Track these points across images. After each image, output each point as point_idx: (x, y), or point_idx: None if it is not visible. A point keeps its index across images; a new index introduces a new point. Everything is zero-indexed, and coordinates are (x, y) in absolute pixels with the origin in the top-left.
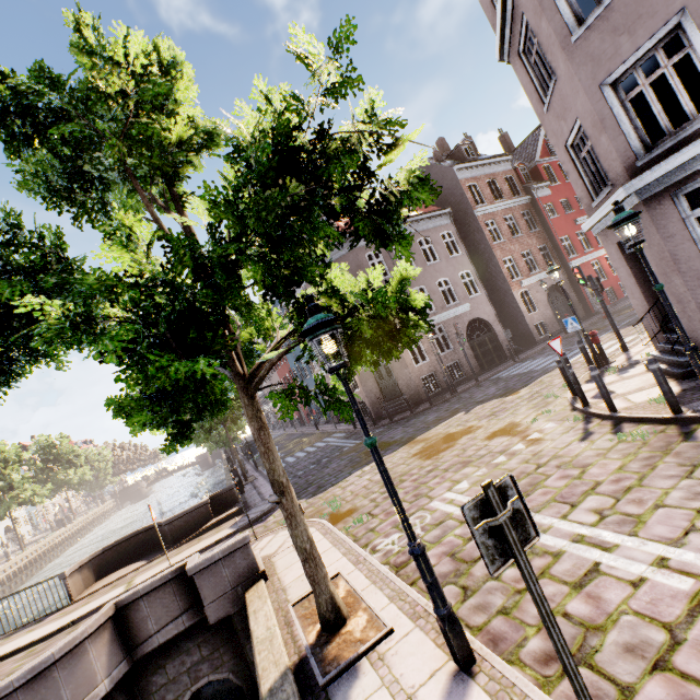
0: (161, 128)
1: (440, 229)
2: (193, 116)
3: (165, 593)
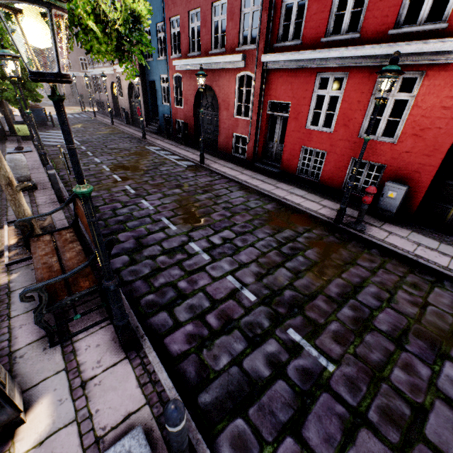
0: None
1: None
2: None
3: None
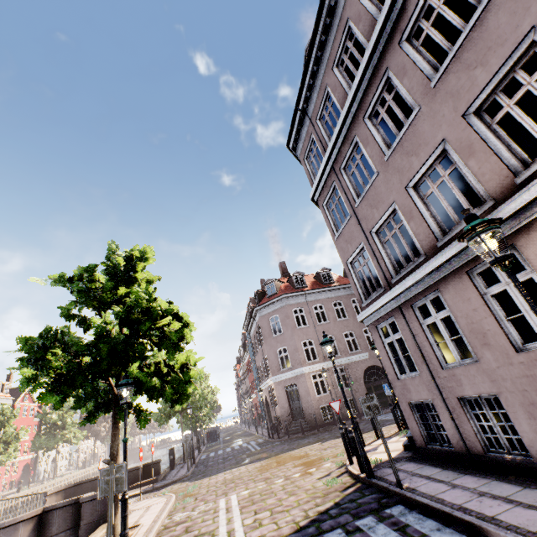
0: (108, 297)
1: (351, 296)
2: (138, 279)
3: (68, 511)
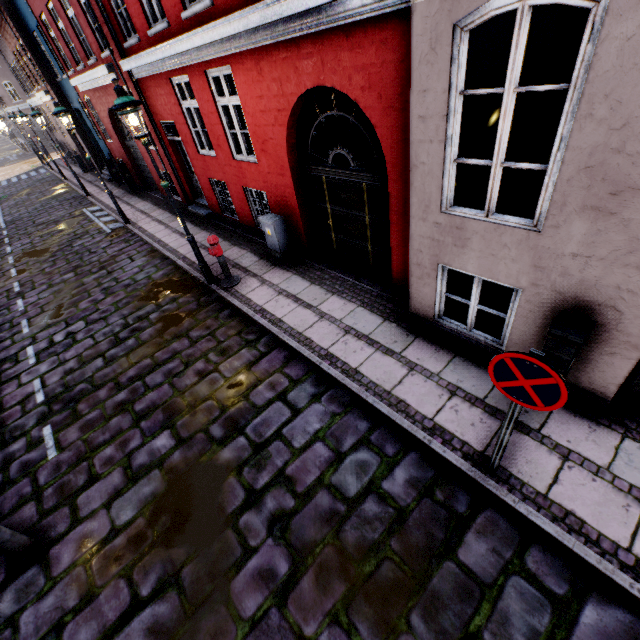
0: None
1: None
2: None
3: None
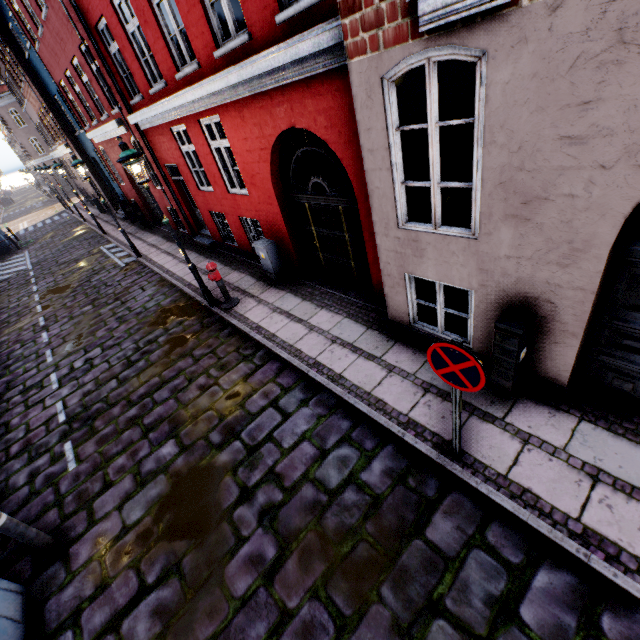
0: None
1: None
2: None
3: None
